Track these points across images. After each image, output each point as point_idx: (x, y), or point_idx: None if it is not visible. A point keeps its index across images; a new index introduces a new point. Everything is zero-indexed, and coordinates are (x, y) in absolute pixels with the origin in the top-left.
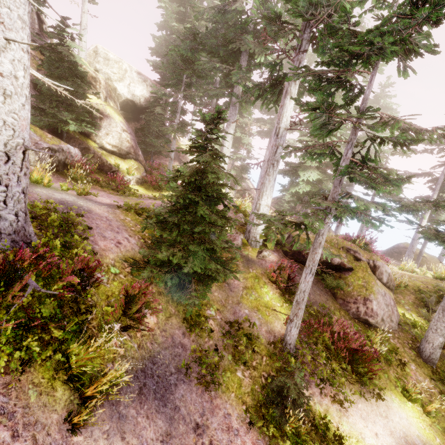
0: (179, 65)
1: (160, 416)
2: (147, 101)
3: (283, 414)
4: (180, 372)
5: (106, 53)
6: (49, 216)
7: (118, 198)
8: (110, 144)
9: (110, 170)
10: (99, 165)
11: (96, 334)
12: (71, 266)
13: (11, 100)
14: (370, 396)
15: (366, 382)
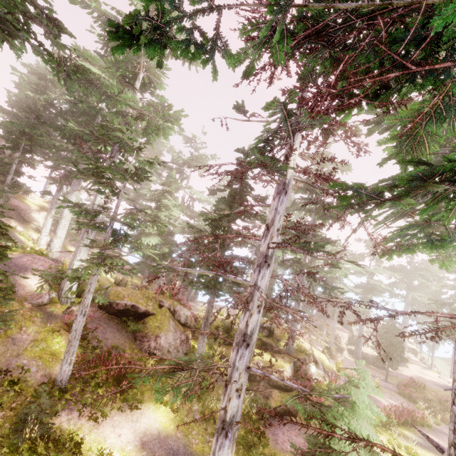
0: (16, 134)
1: None
2: None
3: (22, 436)
4: None
5: None
6: None
7: None
8: None
9: None
10: None
11: None
12: None
13: None
14: (128, 408)
15: (129, 398)
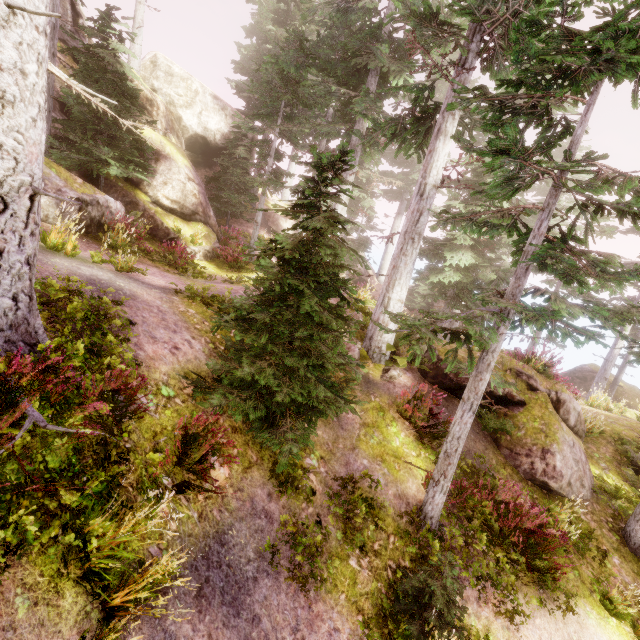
0: (275, 85)
1: (230, 632)
2: (226, 139)
3: (422, 634)
4: (262, 558)
5: (168, 66)
6: (69, 302)
7: (177, 279)
8: (169, 198)
9: (167, 237)
10: (150, 229)
11: (134, 496)
12: (99, 384)
13: (13, 110)
14: (554, 607)
15: (547, 583)
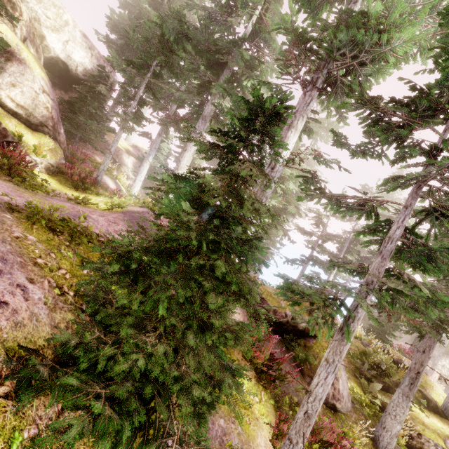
0: (153, 44)
1: None
2: (89, 73)
3: None
4: None
5: None
6: None
7: (10, 187)
8: (15, 101)
9: (3, 138)
10: None
11: None
12: None
13: None
14: None
15: None
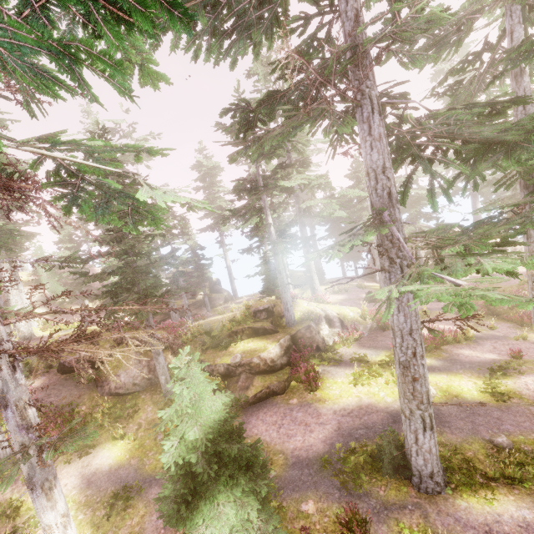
0: None
1: None
2: None
3: None
4: None
5: None
6: None
7: None
8: None
9: None
10: None
11: None
12: None
13: None
14: (77, 458)
15: (78, 449)
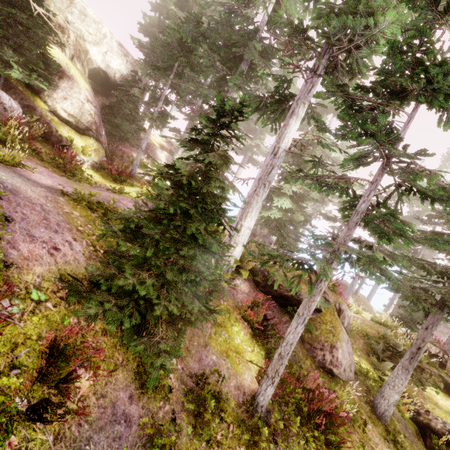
0: (174, 48)
1: None
2: (124, 78)
3: None
4: None
5: (84, 7)
6: None
7: (64, 181)
8: (67, 111)
9: (59, 143)
10: (44, 133)
11: None
12: None
13: None
14: None
15: None
